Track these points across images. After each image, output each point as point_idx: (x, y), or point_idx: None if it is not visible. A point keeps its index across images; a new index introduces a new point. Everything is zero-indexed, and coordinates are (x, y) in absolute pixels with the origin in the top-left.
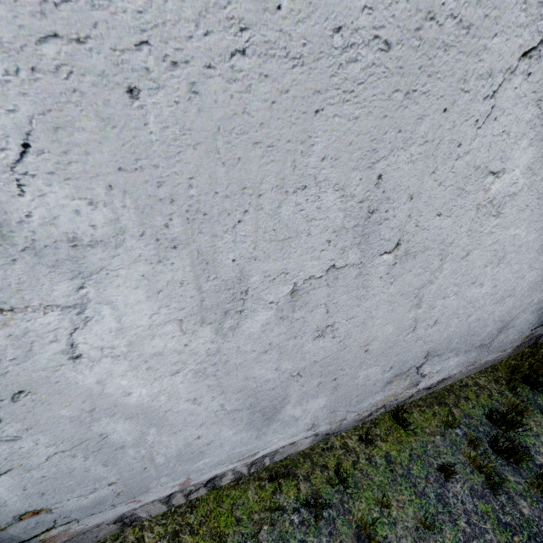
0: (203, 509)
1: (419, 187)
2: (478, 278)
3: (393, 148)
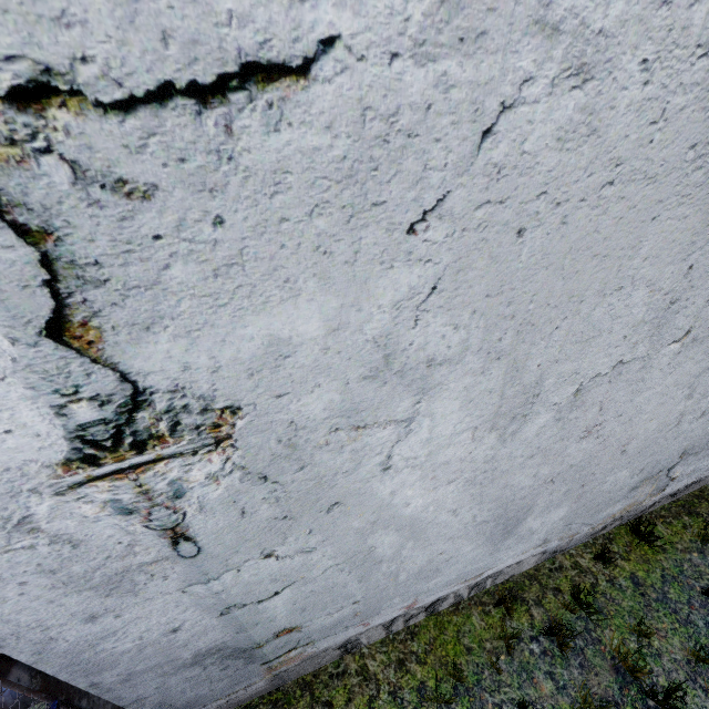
0: (424, 636)
1: None
2: None
3: None
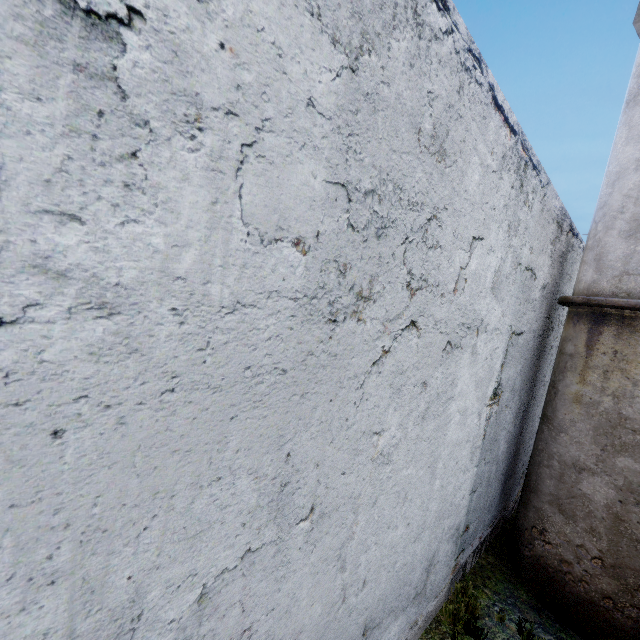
0: None
1: (322, 455)
2: (392, 521)
3: (296, 431)
